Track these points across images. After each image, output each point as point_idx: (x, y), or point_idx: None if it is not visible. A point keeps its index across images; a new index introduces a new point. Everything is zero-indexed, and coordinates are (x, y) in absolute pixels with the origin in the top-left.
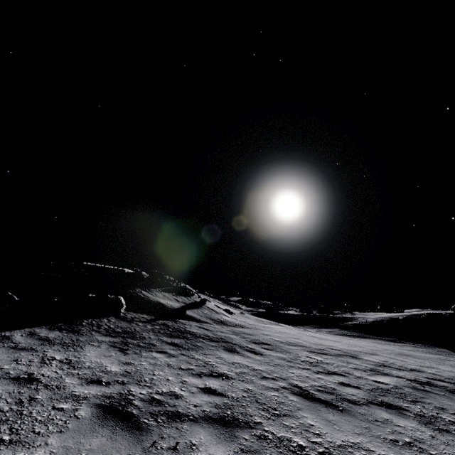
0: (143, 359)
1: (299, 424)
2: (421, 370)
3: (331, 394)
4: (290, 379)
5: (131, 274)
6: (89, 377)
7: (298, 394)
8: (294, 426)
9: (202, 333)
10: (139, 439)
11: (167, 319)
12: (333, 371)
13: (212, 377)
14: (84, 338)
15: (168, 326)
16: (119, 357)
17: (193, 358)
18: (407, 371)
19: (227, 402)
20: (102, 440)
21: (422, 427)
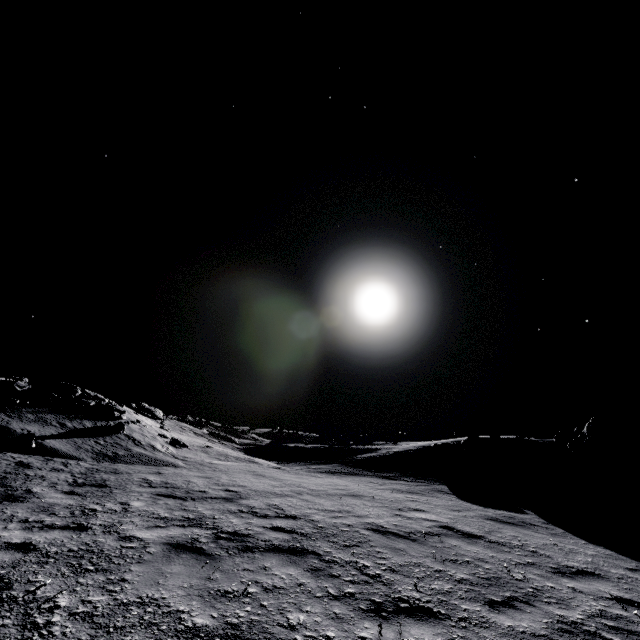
0: None
1: None
2: (307, 515)
3: None
4: None
5: None
6: None
7: None
8: None
9: None
10: None
11: None
12: (86, 523)
13: None
14: None
15: None
16: None
17: None
18: (267, 518)
19: None
20: None
21: None
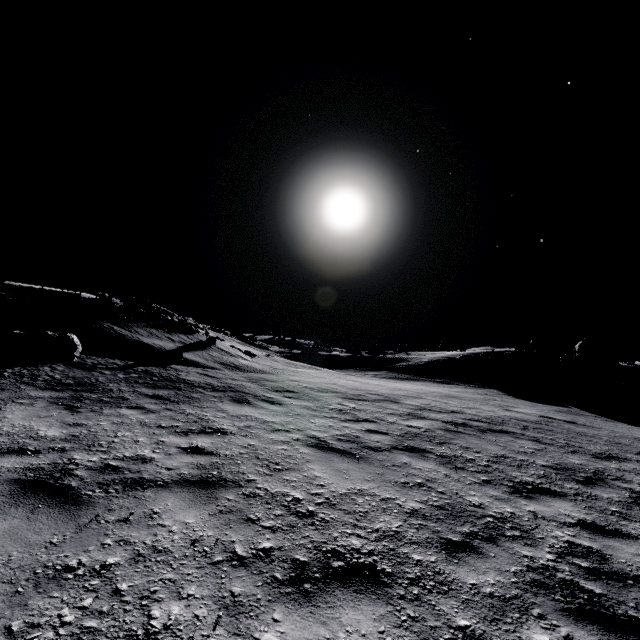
0: (103, 418)
1: (303, 477)
2: (462, 411)
3: (352, 443)
4: (308, 430)
5: (94, 301)
6: (6, 447)
7: (313, 445)
8: (296, 480)
9: (204, 381)
10: (74, 515)
11: (153, 365)
12: (364, 418)
13: (203, 434)
14: (6, 394)
15: (151, 374)
16: (63, 418)
17: (183, 413)
18: (447, 413)
19: (216, 462)
20: (13, 522)
21: (440, 467)
